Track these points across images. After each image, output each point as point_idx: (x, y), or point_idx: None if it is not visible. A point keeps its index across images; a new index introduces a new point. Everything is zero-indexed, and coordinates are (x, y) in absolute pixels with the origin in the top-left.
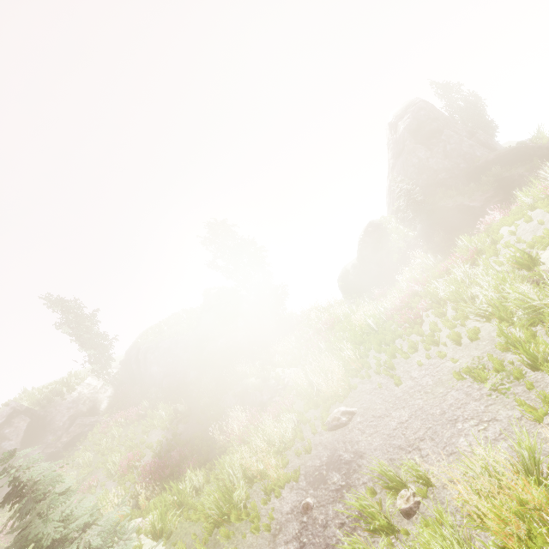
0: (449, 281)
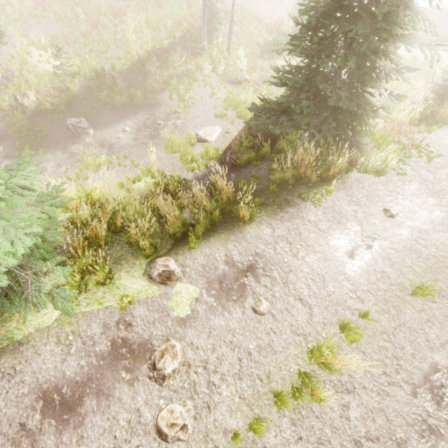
0: None
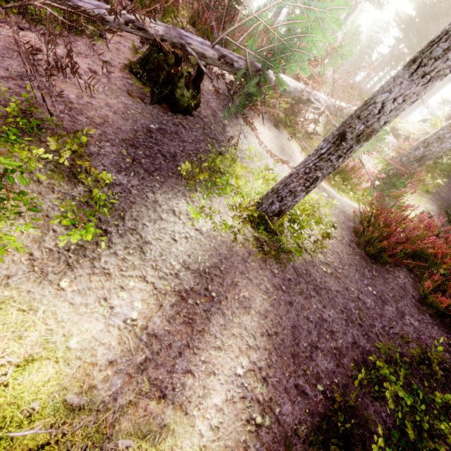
0: None
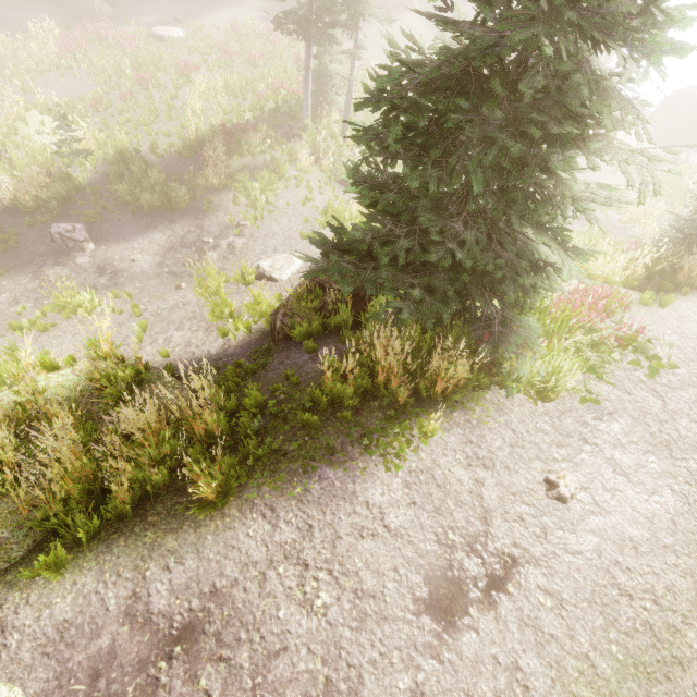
0: (691, 167)
